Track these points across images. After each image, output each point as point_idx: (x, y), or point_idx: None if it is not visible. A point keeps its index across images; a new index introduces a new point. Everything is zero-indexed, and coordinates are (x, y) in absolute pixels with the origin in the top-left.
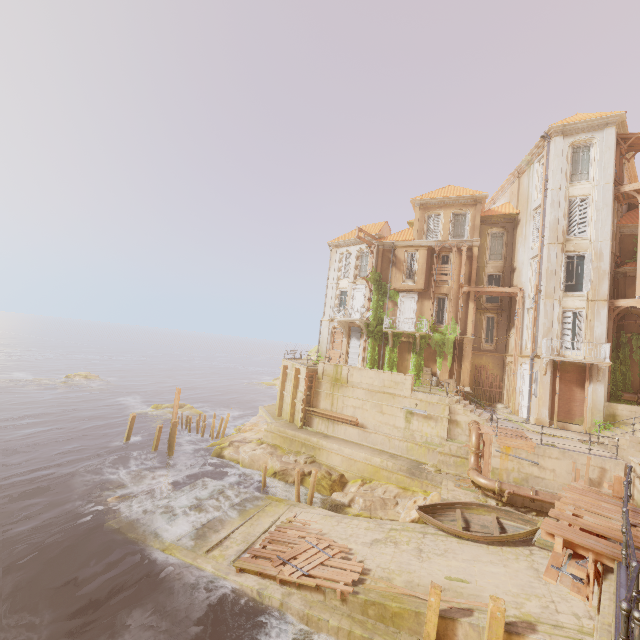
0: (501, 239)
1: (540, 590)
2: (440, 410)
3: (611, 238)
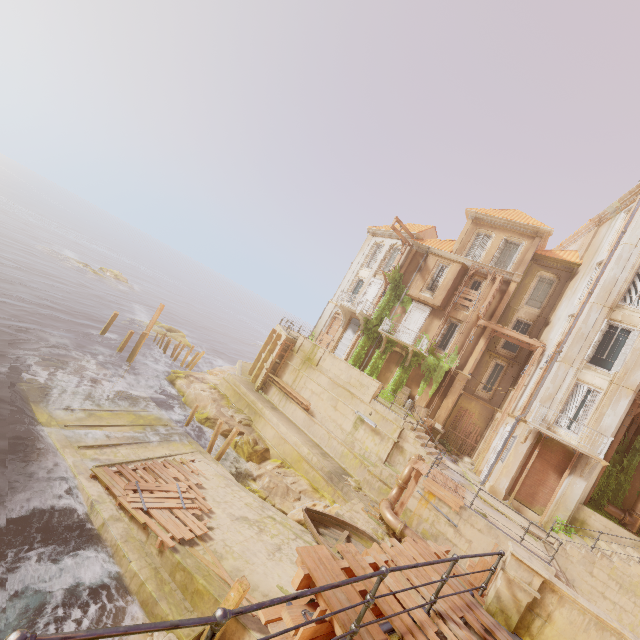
0: (549, 286)
1: None
2: (391, 430)
3: None
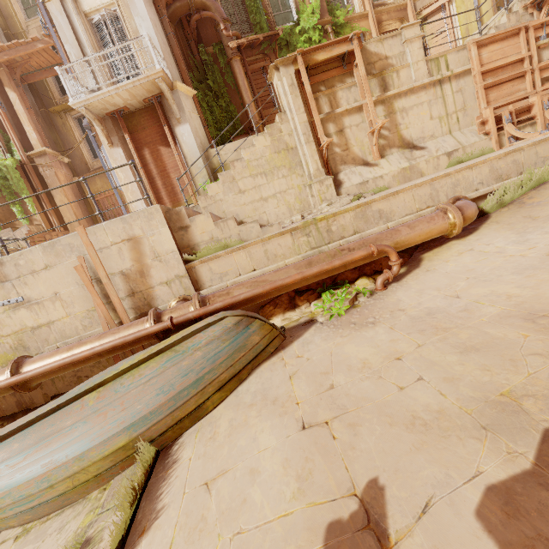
0: None
1: None
2: None
3: None
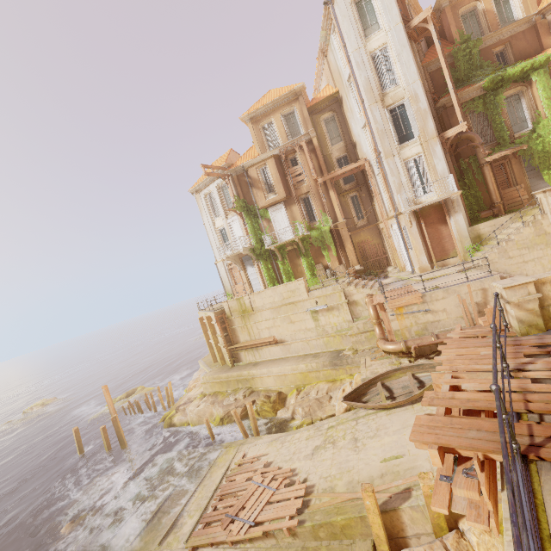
0: (334, 122)
1: None
2: (337, 298)
3: (420, 77)
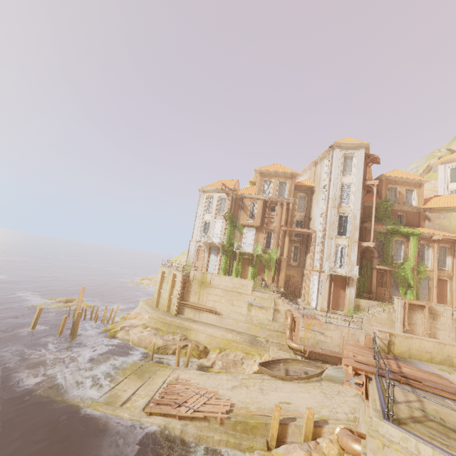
0: (304, 200)
1: (327, 403)
2: (269, 303)
3: (360, 208)
